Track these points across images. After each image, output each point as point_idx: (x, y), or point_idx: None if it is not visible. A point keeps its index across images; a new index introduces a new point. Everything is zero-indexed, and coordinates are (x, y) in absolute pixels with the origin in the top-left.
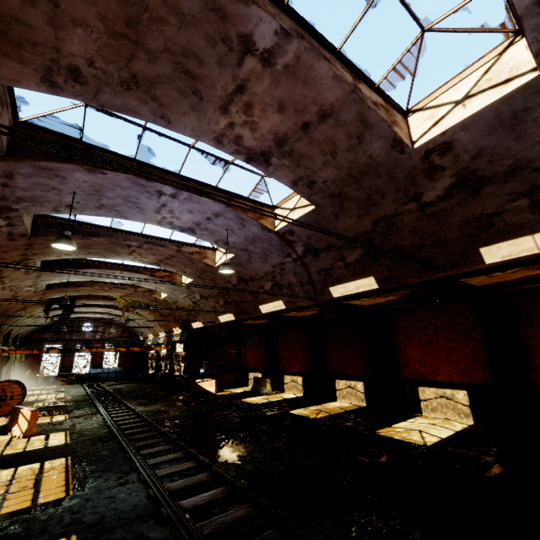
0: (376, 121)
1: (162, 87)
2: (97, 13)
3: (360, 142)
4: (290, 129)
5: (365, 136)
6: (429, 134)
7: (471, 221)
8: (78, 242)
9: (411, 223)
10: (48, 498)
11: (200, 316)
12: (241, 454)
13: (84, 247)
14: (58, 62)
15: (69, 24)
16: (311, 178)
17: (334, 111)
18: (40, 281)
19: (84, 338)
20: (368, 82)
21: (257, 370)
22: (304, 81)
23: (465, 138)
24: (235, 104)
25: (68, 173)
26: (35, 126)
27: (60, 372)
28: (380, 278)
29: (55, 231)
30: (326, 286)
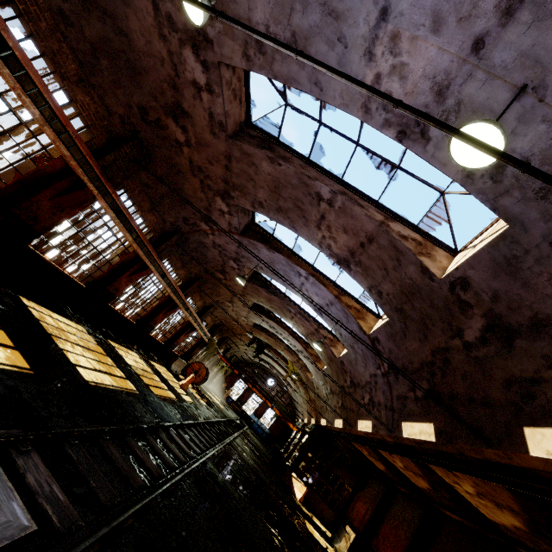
0: (404, 249)
1: (291, 213)
2: (266, 184)
3: (400, 264)
4: (355, 245)
5: (401, 259)
6: (451, 268)
7: (512, 382)
8: (266, 295)
9: (461, 364)
10: (152, 389)
11: (327, 413)
12: (230, 483)
13: (269, 301)
14: (256, 200)
15: (259, 188)
16: (379, 288)
17: (375, 237)
18: (249, 316)
19: (264, 388)
20: (404, 222)
21: (354, 528)
22: (351, 216)
23: (476, 277)
24: (323, 225)
25: (261, 248)
26: (259, 225)
27: (237, 400)
28: (438, 428)
29: (258, 283)
30: (401, 419)
